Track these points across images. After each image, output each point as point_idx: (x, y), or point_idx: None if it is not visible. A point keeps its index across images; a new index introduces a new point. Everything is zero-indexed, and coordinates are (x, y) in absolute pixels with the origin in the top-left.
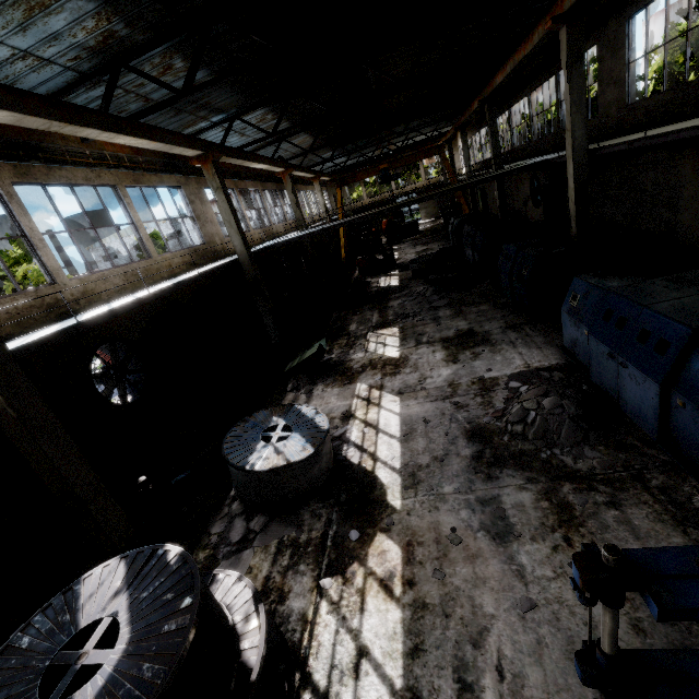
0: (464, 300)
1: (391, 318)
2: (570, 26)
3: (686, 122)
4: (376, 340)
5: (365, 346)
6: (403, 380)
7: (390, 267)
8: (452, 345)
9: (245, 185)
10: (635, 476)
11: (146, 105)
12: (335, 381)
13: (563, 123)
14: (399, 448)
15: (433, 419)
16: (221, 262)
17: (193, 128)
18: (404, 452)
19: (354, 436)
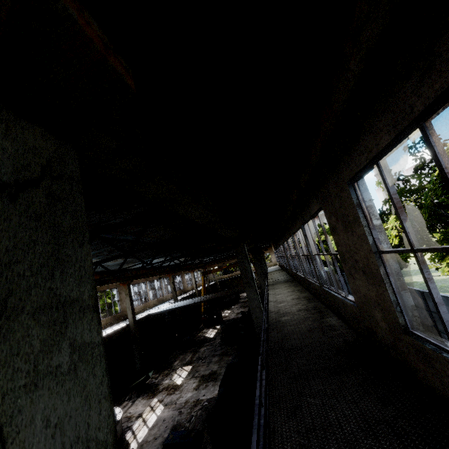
0: (228, 352)
1: (194, 359)
2: (252, 251)
3: (283, 291)
4: (179, 372)
5: (172, 376)
6: (172, 398)
7: (218, 322)
8: (203, 379)
9: (152, 278)
10: (204, 446)
11: (108, 266)
12: (147, 396)
13: (286, 264)
14: (146, 432)
15: (167, 419)
16: (121, 325)
17: (128, 265)
18: (146, 435)
19: (135, 426)
